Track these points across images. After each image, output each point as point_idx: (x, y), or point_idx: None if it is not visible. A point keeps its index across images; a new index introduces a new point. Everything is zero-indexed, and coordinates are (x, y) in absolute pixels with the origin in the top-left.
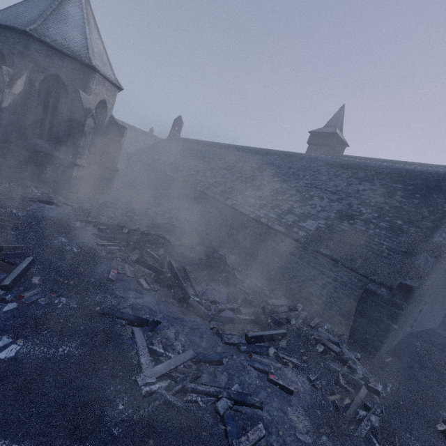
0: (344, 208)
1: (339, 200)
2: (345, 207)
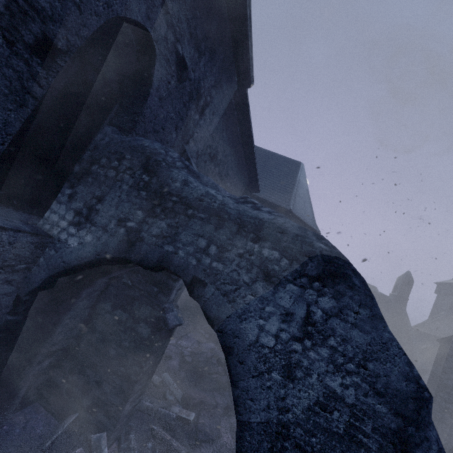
0: None
1: None
2: None
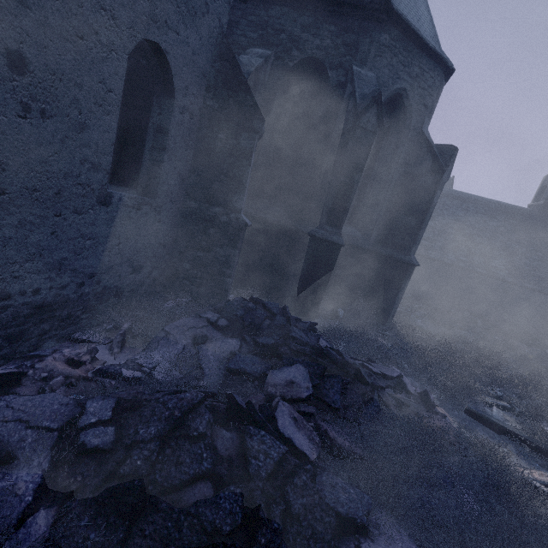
0: (503, 245)
1: (493, 238)
2: (502, 244)
